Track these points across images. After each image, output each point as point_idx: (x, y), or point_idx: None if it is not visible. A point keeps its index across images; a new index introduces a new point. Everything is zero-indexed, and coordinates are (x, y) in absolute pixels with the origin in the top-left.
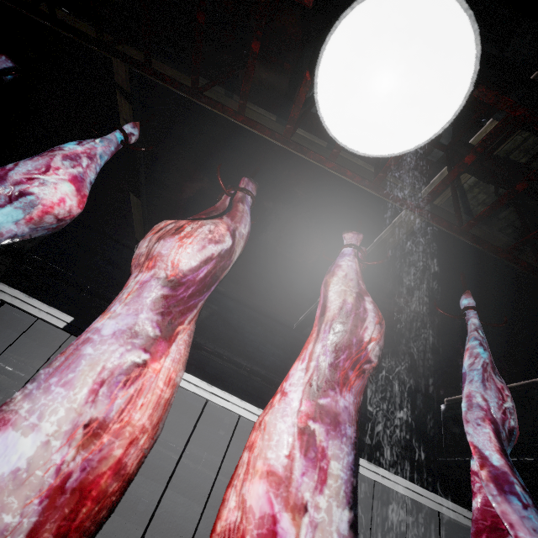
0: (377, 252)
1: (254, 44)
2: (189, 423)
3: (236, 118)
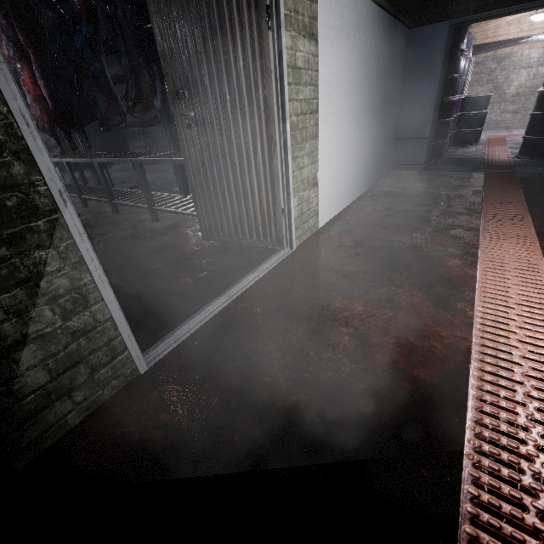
0: None
1: None
2: None
3: None
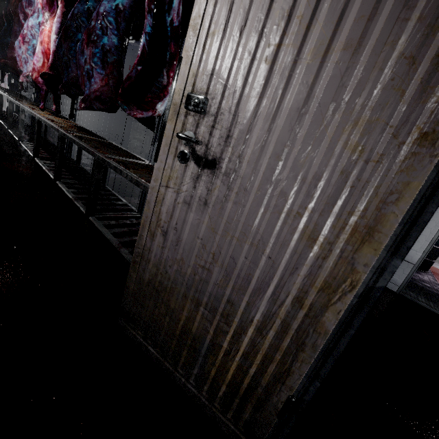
0: None
1: None
2: None
3: None
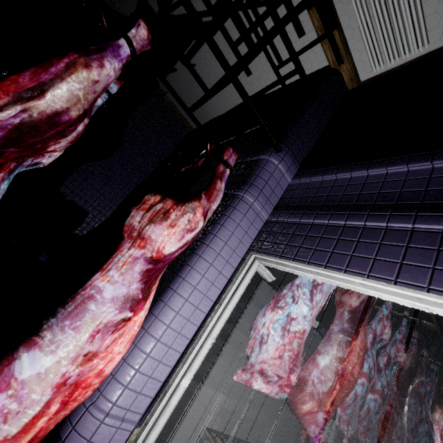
0: None
1: None
2: None
3: None
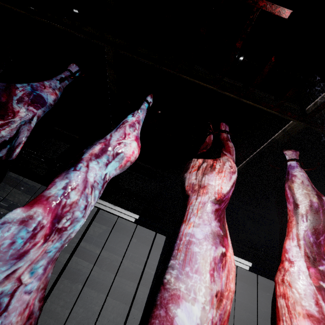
0: (270, 148)
1: (238, 43)
2: (157, 253)
3: (214, 86)
